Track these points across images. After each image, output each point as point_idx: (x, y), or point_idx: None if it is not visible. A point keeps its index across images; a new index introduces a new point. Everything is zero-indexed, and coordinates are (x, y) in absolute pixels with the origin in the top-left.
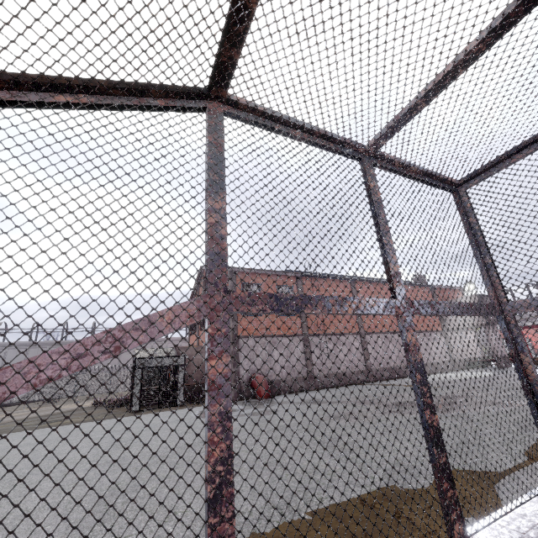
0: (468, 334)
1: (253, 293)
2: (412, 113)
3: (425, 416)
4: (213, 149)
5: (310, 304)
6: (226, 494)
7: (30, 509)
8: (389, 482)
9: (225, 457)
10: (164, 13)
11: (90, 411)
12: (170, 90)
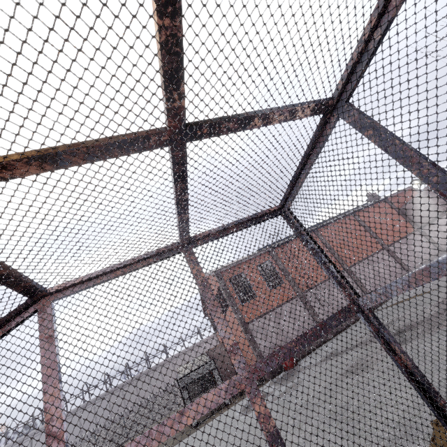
0: (442, 220)
1: None
2: (184, 221)
3: None
4: (44, 345)
5: (148, 441)
6: None
7: None
8: None
9: None
10: None
11: None
12: (0, 323)
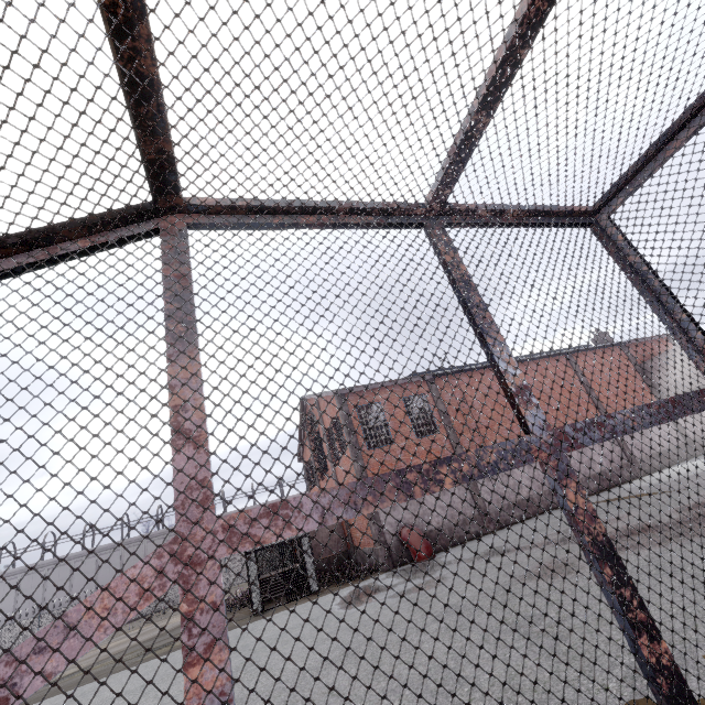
0: None
1: (262, 508)
2: (473, 138)
3: (641, 651)
4: (172, 286)
5: (372, 495)
6: None
7: None
8: (636, 695)
9: None
10: (11, 125)
11: None
12: (91, 222)
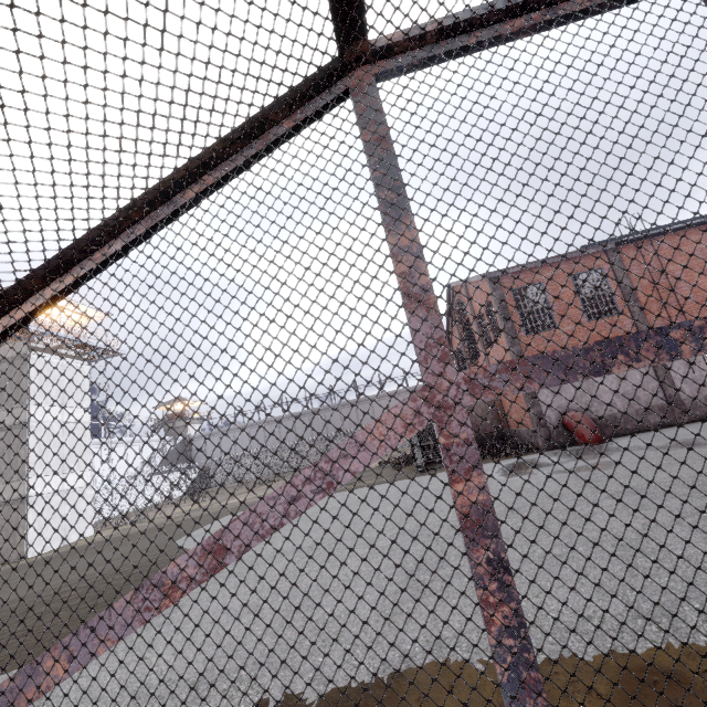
0: None
1: (499, 365)
2: None
3: None
4: (374, 151)
5: (623, 354)
6: (528, 680)
7: (349, 575)
8: None
9: (514, 626)
10: None
11: (378, 472)
12: (291, 99)
